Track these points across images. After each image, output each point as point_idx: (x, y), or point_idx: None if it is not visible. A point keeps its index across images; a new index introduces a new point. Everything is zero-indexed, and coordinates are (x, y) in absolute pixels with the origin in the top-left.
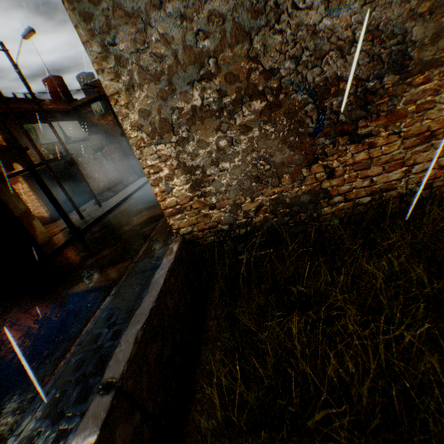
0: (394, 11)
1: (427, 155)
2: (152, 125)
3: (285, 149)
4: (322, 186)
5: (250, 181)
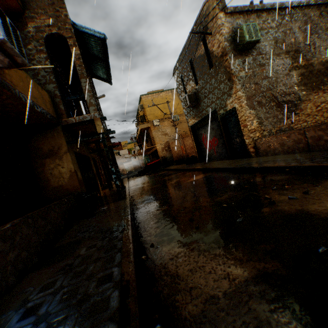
0: (295, 90)
1: (309, 119)
2: (250, 105)
3: (280, 115)
4: (290, 126)
5: (273, 123)
